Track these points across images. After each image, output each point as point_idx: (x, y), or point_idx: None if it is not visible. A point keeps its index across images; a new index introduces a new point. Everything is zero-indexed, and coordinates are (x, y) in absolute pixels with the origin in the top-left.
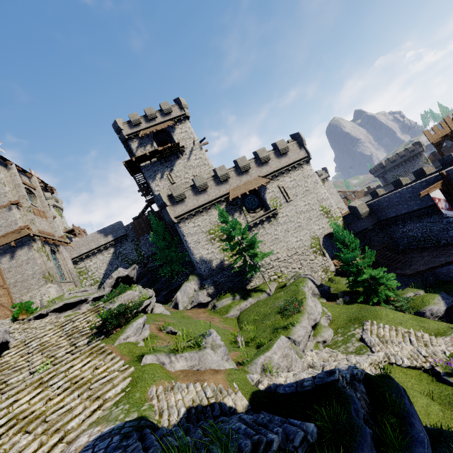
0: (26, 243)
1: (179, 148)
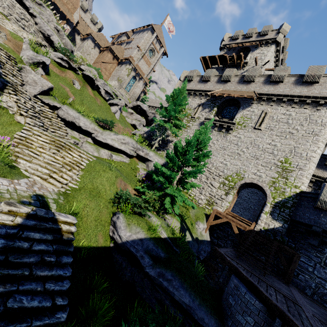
0: (127, 63)
1: (241, 61)
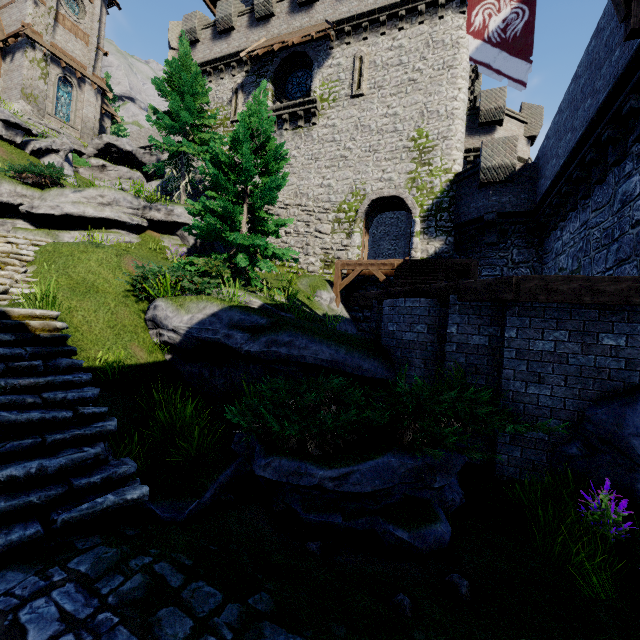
0: (23, 46)
1: None
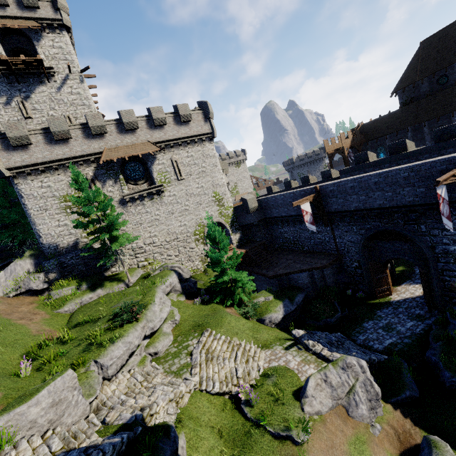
0: None
1: (43, 68)
